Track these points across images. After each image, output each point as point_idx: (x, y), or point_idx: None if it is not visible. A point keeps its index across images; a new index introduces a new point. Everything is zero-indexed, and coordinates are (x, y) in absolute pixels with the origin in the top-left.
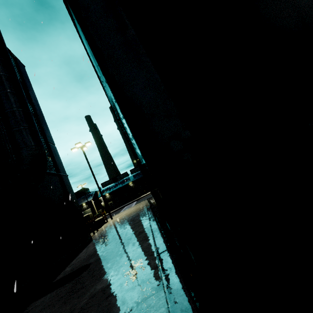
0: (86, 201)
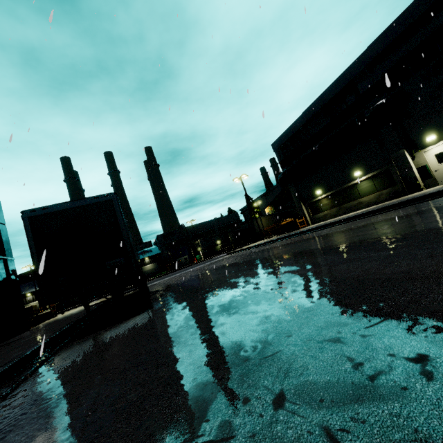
0: (33, 289)
